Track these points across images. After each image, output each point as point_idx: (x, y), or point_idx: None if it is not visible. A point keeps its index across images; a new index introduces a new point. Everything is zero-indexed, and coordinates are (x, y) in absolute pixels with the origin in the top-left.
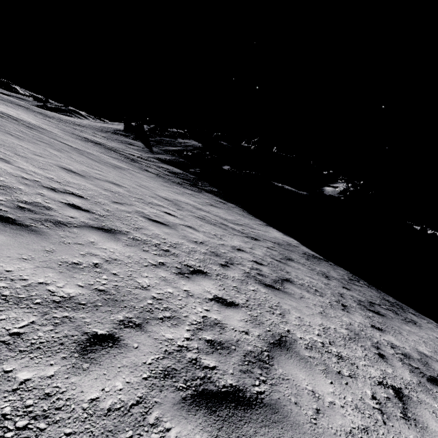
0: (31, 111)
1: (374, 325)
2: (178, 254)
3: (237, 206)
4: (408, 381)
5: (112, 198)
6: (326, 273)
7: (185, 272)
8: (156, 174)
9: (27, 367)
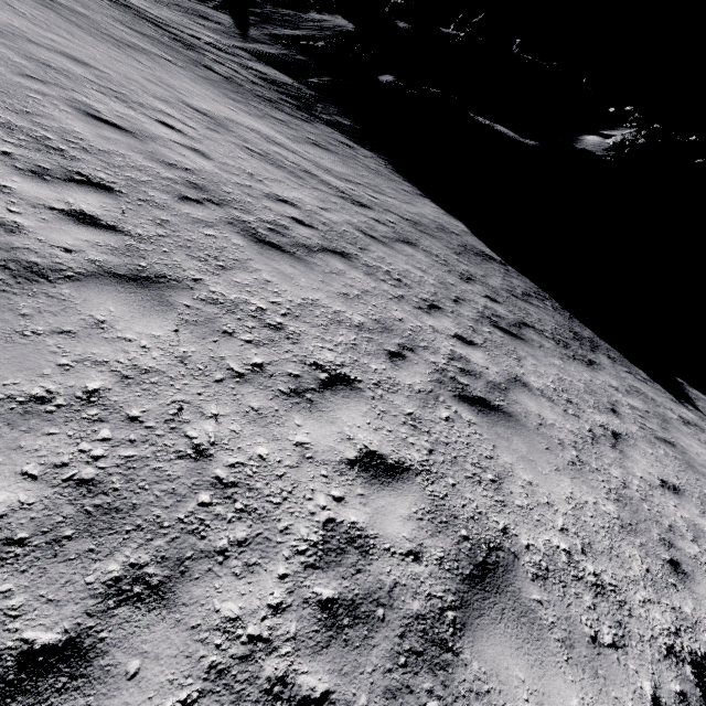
0: None
1: (464, 337)
2: (82, 160)
3: (378, 156)
4: (401, 383)
5: (28, 71)
6: (475, 276)
7: (54, 175)
8: (225, 77)
9: None
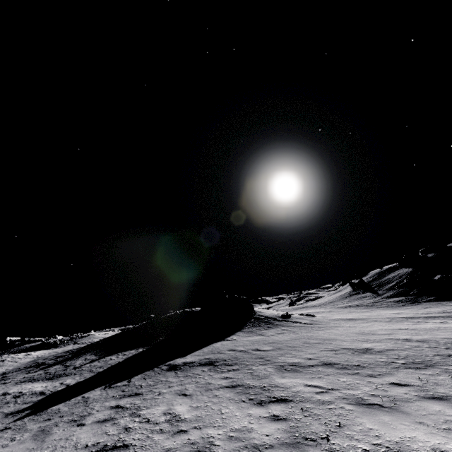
0: (311, 307)
1: None
2: (392, 319)
3: (451, 301)
4: None
5: (371, 317)
6: None
7: (392, 319)
8: (386, 307)
9: (372, 321)
